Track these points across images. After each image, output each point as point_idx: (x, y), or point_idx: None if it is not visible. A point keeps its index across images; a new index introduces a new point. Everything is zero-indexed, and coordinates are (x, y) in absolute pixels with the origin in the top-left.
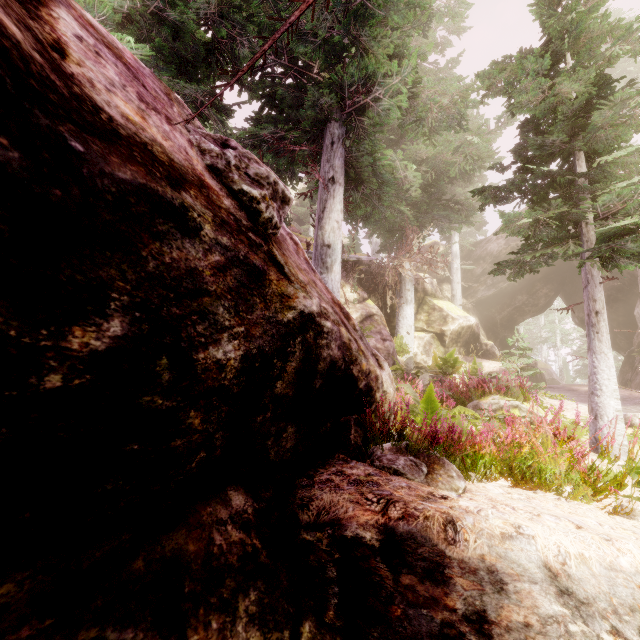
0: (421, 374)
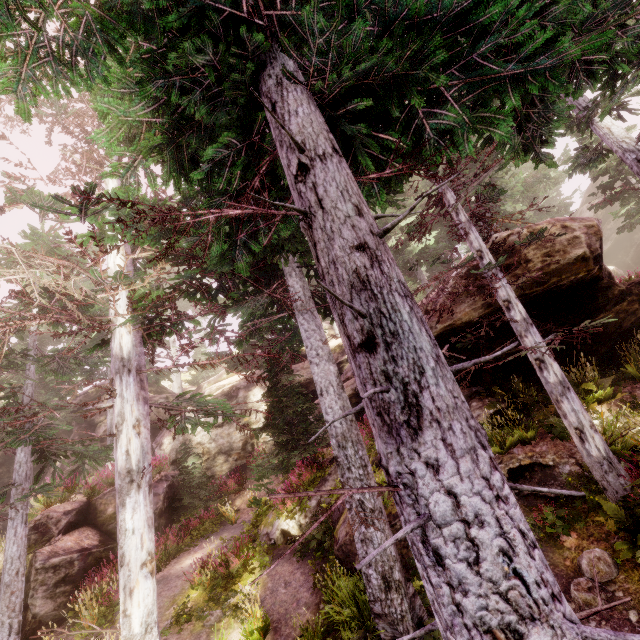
0: None
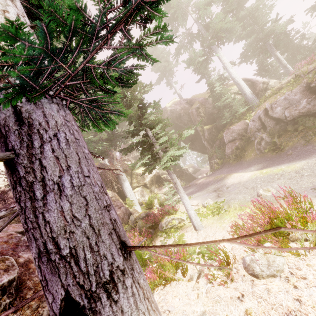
0: (138, 220)
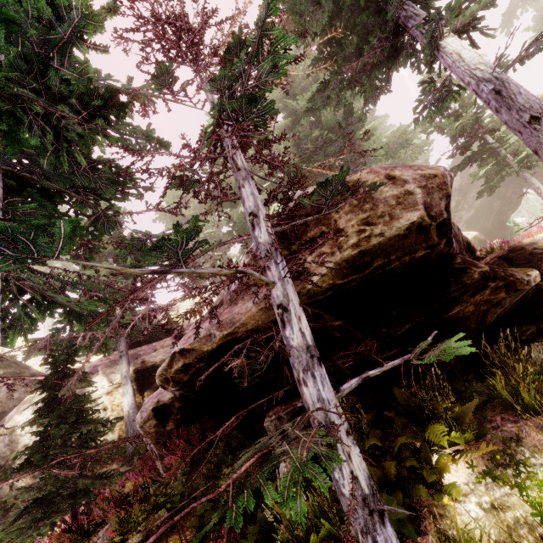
0: None
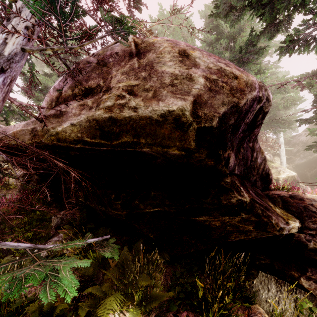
0: None
